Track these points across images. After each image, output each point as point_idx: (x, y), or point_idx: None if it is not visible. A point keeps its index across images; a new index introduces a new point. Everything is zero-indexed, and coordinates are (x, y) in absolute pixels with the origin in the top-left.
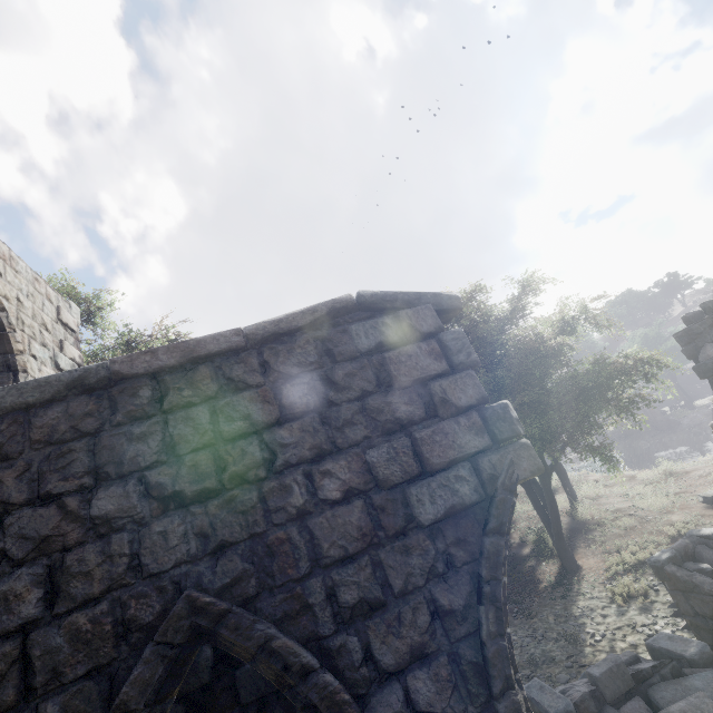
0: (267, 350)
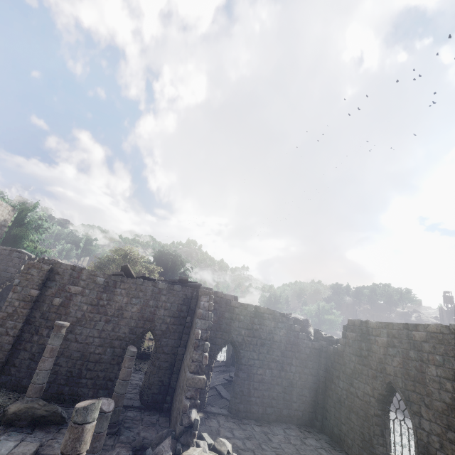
0: (3, 250)
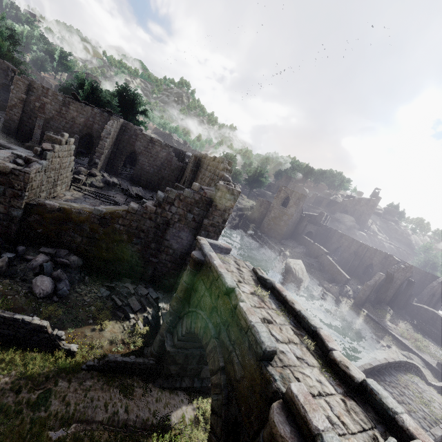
0: None
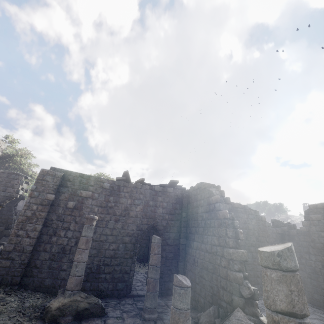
0: (1, 173)
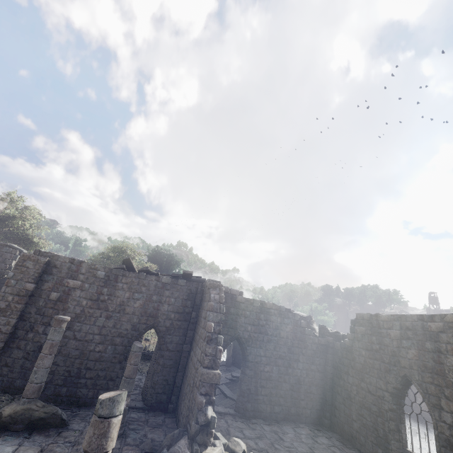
0: None
